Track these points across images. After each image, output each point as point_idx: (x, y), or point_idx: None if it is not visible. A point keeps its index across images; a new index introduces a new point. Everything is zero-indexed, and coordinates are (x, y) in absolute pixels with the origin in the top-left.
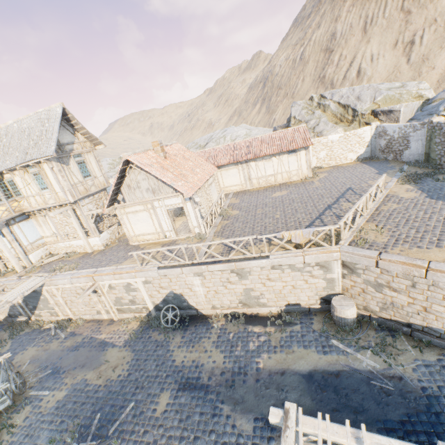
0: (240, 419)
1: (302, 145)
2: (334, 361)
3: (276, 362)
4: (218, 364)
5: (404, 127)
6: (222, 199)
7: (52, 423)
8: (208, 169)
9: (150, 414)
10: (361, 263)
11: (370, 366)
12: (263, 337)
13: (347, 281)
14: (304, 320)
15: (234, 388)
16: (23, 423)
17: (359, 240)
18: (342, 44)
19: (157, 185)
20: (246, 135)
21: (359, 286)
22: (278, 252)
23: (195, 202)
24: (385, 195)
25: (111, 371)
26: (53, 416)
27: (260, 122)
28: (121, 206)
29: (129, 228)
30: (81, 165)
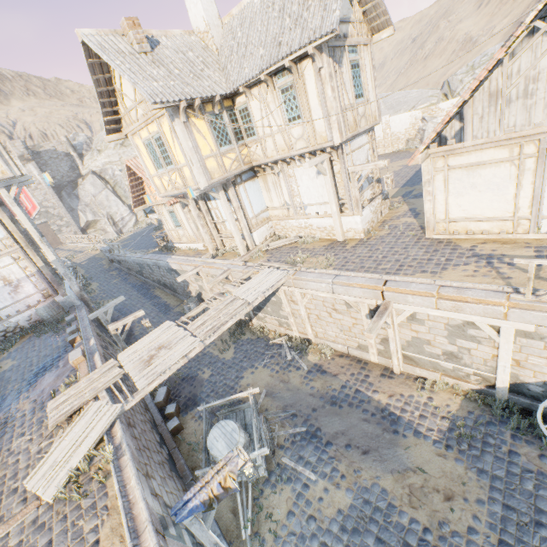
0: None
1: None
2: None
3: None
4: None
5: None
6: None
7: None
8: None
9: None
10: None
11: None
12: None
13: None
14: None
15: None
16: (288, 522)
17: None
18: None
19: None
20: None
21: None
22: None
23: None
24: None
25: (441, 503)
26: None
27: None
28: (441, 153)
29: (439, 203)
30: (354, 70)
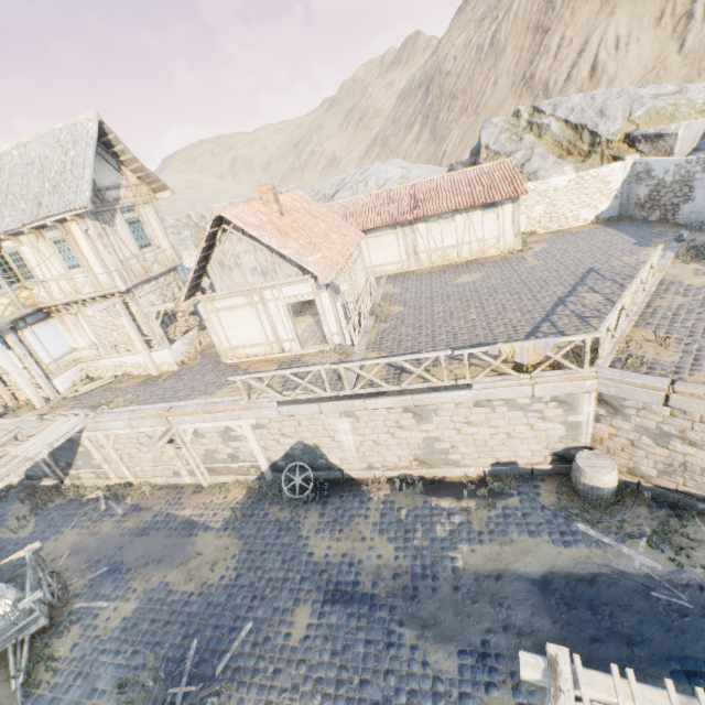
0: (434, 652)
1: (508, 195)
2: (583, 559)
3: (485, 559)
4: (387, 561)
5: (686, 164)
6: (372, 287)
7: (119, 655)
8: (350, 235)
9: (281, 641)
10: (637, 398)
11: (647, 566)
12: (457, 517)
13: (603, 427)
14: (524, 489)
15: (419, 600)
16: (71, 653)
17: (627, 359)
18: (565, 17)
19: (270, 263)
20: (402, 179)
21: (626, 435)
22: (488, 379)
23: (338, 292)
24: (658, 280)
25: (208, 570)
26: (120, 644)
27: (420, 157)
28: (207, 299)
29: (221, 335)
30: (135, 226)
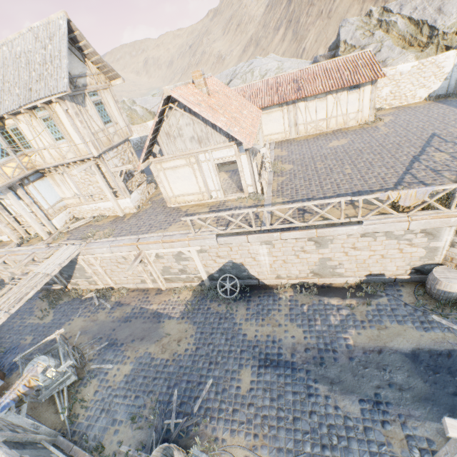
0: (342, 400)
1: (370, 78)
2: (439, 340)
3: (368, 339)
4: (299, 340)
5: None
6: (267, 151)
7: (126, 398)
8: (254, 111)
9: (234, 391)
10: None
11: None
12: (344, 311)
13: (456, 250)
14: (390, 292)
15: (325, 366)
16: (95, 397)
17: None
18: None
19: (205, 133)
20: (278, 69)
21: None
22: (374, 217)
23: (255, 154)
24: None
25: (176, 345)
26: (126, 391)
27: (285, 53)
28: (157, 161)
29: (167, 187)
30: (99, 106)
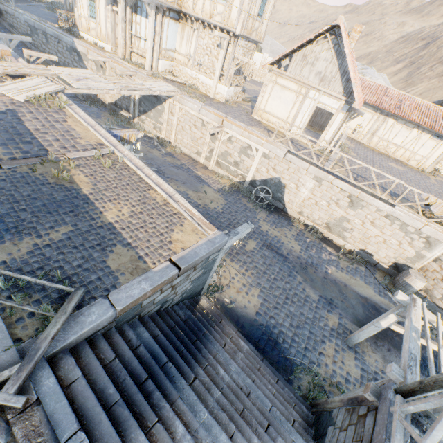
0: (309, 289)
1: None
2: (385, 303)
3: (341, 277)
4: (296, 250)
5: None
6: None
7: None
8: (361, 95)
9: (241, 245)
10: None
11: None
12: (333, 257)
13: (434, 265)
14: (369, 267)
15: (307, 271)
16: None
17: None
18: None
19: (332, 76)
20: None
21: None
22: (405, 208)
23: (354, 118)
24: None
25: (208, 201)
26: None
27: None
28: (277, 72)
29: (264, 99)
30: None
